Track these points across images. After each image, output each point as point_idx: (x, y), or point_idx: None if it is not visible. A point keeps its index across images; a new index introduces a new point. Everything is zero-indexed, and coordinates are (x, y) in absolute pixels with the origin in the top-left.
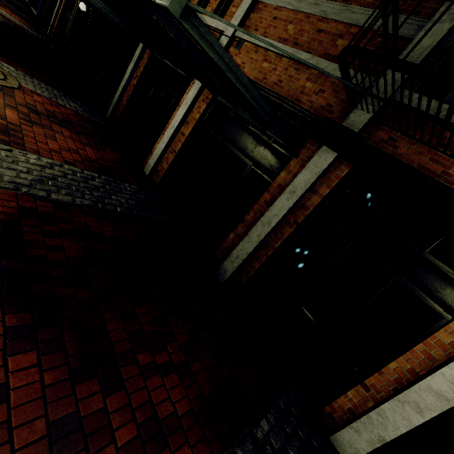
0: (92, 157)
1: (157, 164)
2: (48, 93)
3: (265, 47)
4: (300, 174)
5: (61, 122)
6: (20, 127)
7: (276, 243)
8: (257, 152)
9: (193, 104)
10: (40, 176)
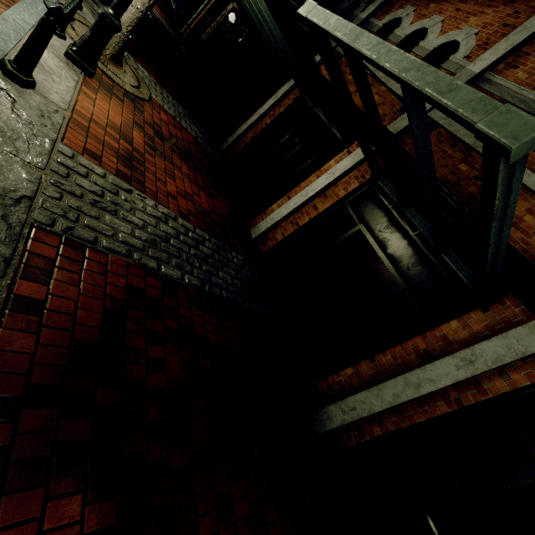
0: (205, 207)
1: (270, 230)
2: (174, 111)
3: (471, 145)
4: (488, 341)
5: (181, 152)
6: (143, 155)
7: (417, 416)
8: (415, 273)
9: (341, 177)
10: (154, 235)
